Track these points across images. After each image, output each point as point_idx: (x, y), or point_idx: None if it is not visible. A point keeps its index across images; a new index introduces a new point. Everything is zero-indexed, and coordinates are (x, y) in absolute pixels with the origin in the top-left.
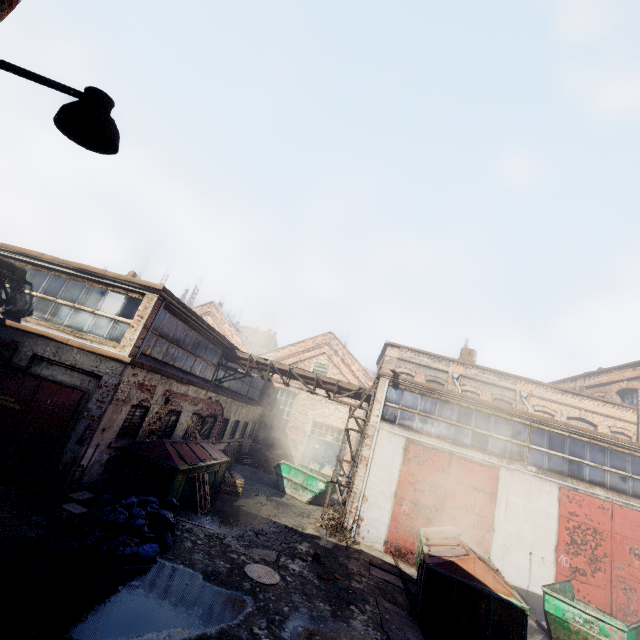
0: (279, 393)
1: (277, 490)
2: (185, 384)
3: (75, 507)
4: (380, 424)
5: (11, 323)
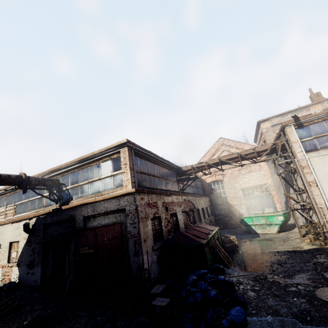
0: (212, 185)
1: (251, 234)
2: (169, 196)
3: (160, 300)
4: (307, 155)
5: (64, 207)
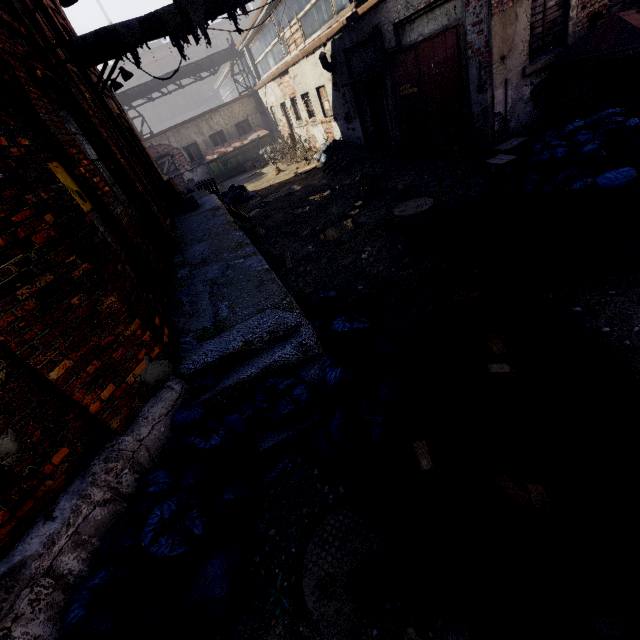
0: None
1: None
2: None
3: (500, 159)
4: None
5: (361, 10)
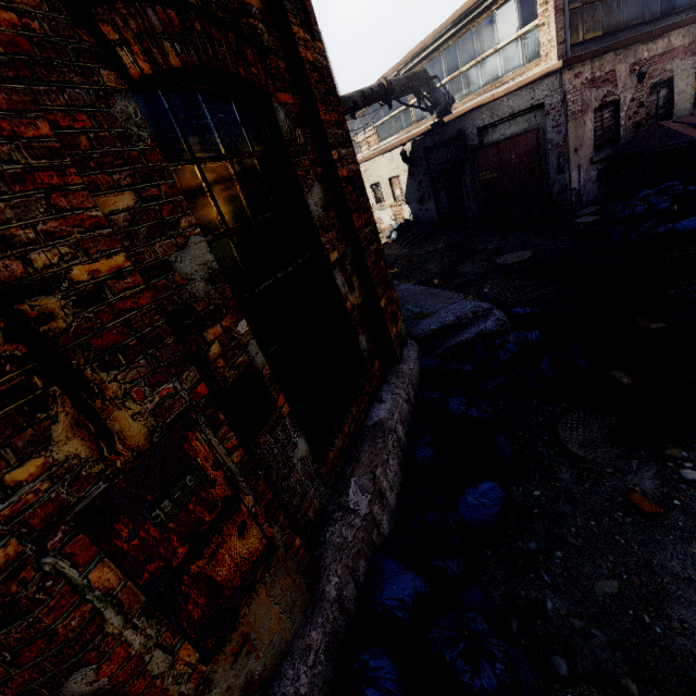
0: None
1: None
2: (659, 38)
3: (586, 219)
4: None
5: (447, 119)
